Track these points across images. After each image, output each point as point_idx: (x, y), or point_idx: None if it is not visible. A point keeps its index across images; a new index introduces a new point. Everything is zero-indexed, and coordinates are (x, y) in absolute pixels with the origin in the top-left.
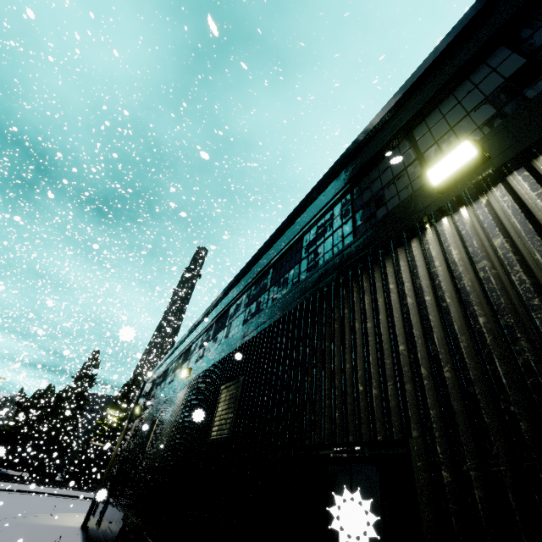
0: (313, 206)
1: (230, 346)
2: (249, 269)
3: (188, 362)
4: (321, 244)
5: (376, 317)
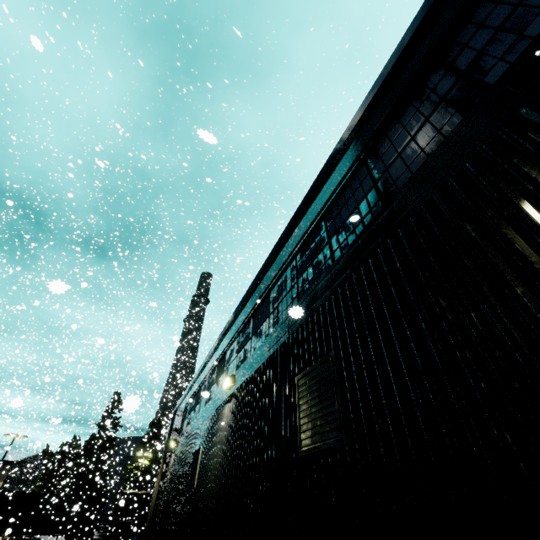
0: (373, 116)
1: (290, 327)
2: (287, 238)
3: (225, 372)
4: (408, 144)
5: None
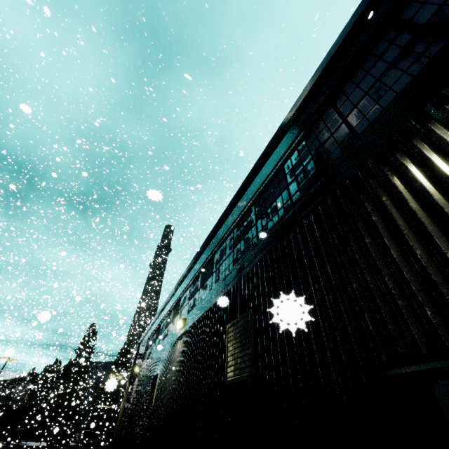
0: (289, 134)
1: (226, 286)
2: (228, 215)
3: (179, 314)
4: (309, 161)
5: (446, 183)
